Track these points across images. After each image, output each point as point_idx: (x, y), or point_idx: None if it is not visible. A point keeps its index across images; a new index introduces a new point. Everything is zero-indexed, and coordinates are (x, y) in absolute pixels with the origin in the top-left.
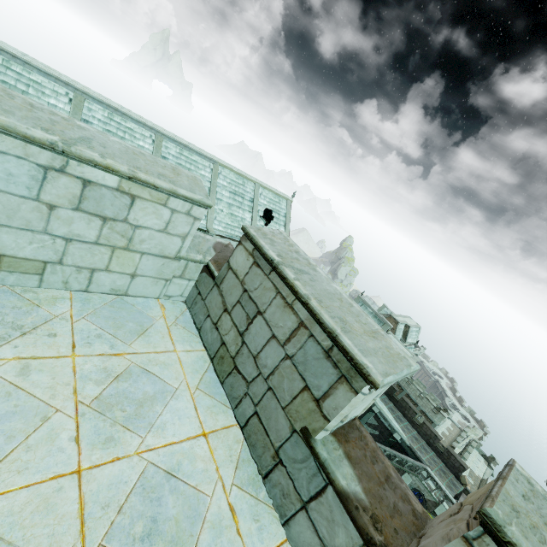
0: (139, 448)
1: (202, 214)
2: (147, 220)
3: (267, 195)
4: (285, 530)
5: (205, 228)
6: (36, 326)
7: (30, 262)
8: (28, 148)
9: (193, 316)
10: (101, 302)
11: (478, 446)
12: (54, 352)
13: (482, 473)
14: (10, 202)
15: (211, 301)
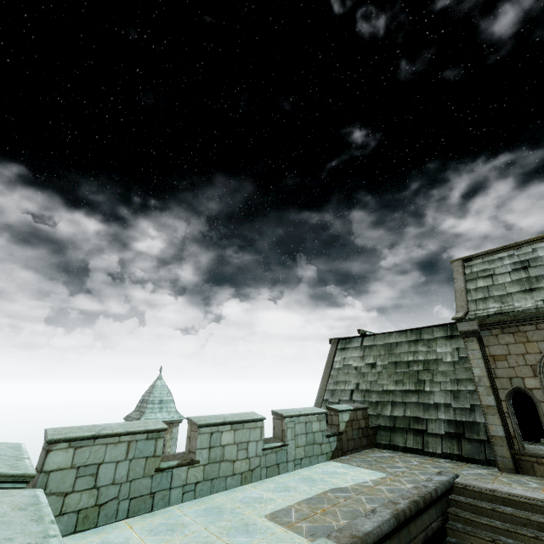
0: (139, 540)
1: None
2: None
3: None
4: (170, 506)
5: None
6: None
7: None
8: None
9: None
10: None
11: None
12: None
13: None
14: None
15: None
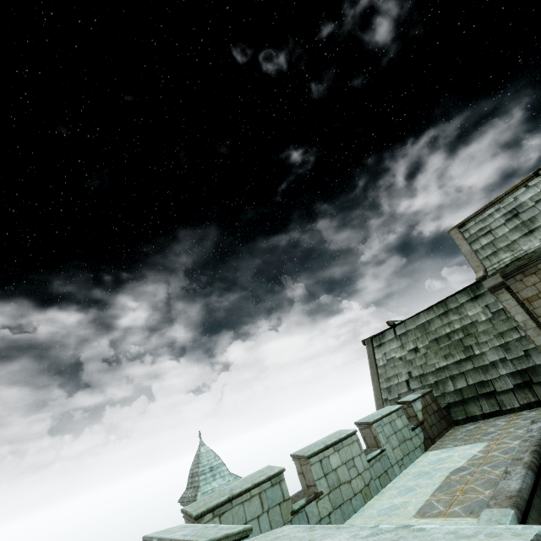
0: None
1: None
2: None
3: None
4: None
5: None
6: None
7: None
8: None
9: None
10: None
11: None
12: None
13: None
14: None
15: None
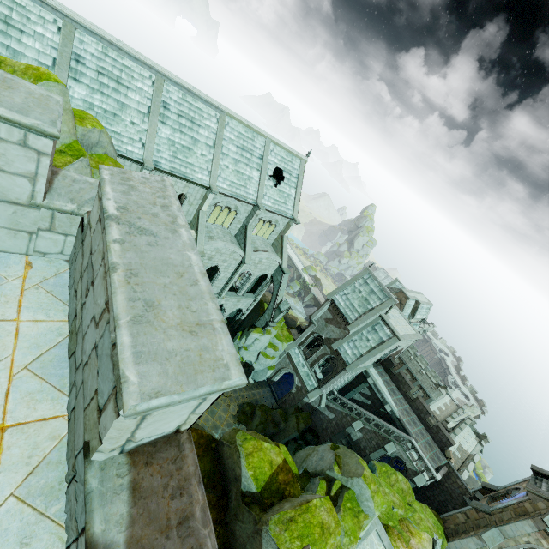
0: None
1: (47, 147)
2: None
3: (278, 152)
4: None
5: (208, 185)
6: None
7: None
8: None
9: (69, 279)
10: None
11: (472, 424)
12: None
13: (471, 449)
14: None
15: (77, 262)
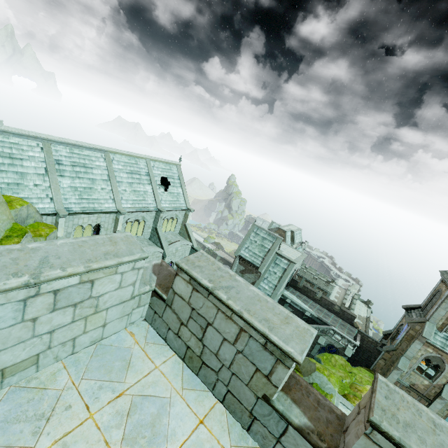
0: None
1: (142, 264)
2: (105, 289)
3: (158, 166)
4: None
5: (116, 210)
6: (53, 408)
7: (26, 361)
8: (8, 295)
9: (156, 330)
10: (87, 356)
11: (358, 297)
12: (77, 421)
13: (366, 314)
14: (3, 334)
15: (168, 318)
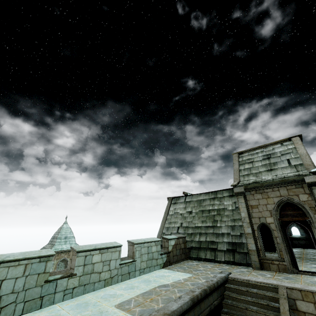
0: None
1: None
2: None
3: None
4: (54, 304)
5: None
6: None
7: None
8: None
9: None
10: None
11: None
12: None
13: None
14: None
15: None
